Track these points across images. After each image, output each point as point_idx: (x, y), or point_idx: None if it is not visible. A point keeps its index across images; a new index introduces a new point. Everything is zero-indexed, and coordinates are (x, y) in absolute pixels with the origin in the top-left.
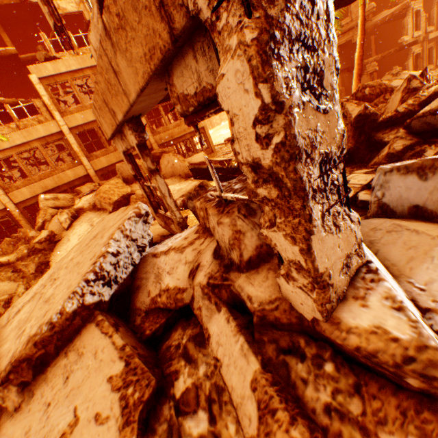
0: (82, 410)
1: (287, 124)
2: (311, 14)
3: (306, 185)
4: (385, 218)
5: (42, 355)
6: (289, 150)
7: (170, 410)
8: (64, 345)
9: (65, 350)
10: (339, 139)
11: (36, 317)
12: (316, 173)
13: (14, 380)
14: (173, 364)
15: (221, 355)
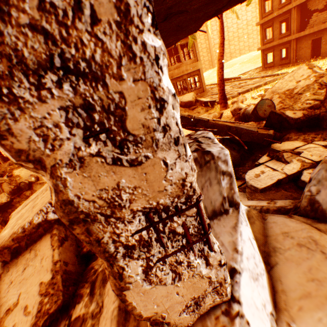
0: (22, 298)
1: (53, 187)
2: (76, 16)
3: (110, 246)
4: (305, 225)
5: (17, 247)
6: (66, 216)
7: (64, 326)
8: (32, 244)
9: (31, 247)
10: (175, 189)
11: (23, 218)
12: (137, 226)
13: (0, 258)
14: (84, 287)
15: (105, 304)
